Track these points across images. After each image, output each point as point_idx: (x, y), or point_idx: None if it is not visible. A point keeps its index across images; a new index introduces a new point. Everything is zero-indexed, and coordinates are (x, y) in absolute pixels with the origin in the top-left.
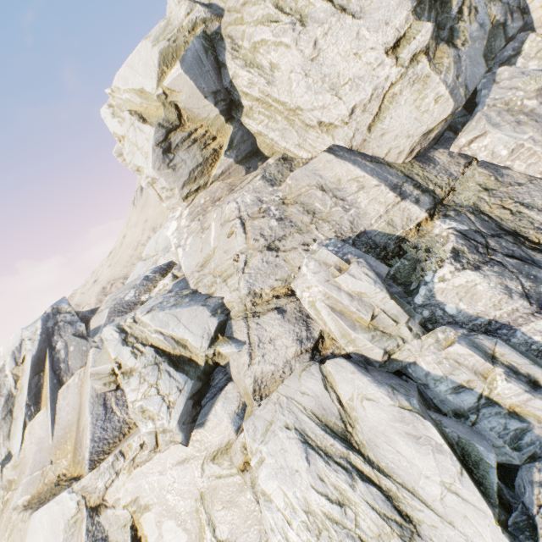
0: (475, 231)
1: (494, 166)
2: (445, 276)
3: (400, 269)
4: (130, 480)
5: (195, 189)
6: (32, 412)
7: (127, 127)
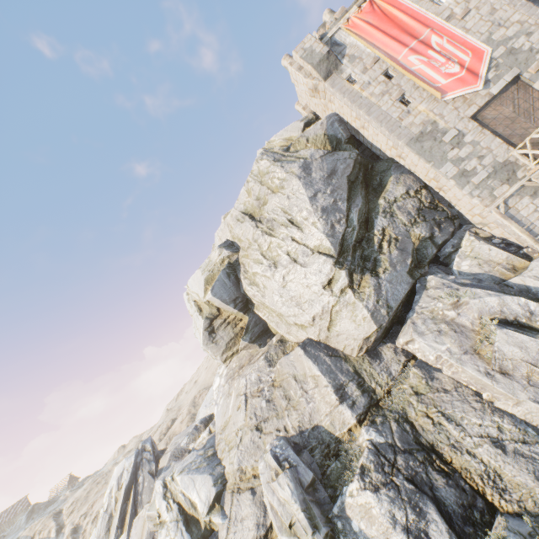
0: (390, 444)
1: (429, 366)
2: (353, 491)
3: (333, 470)
4: None
5: (230, 354)
6: (119, 533)
7: (193, 311)
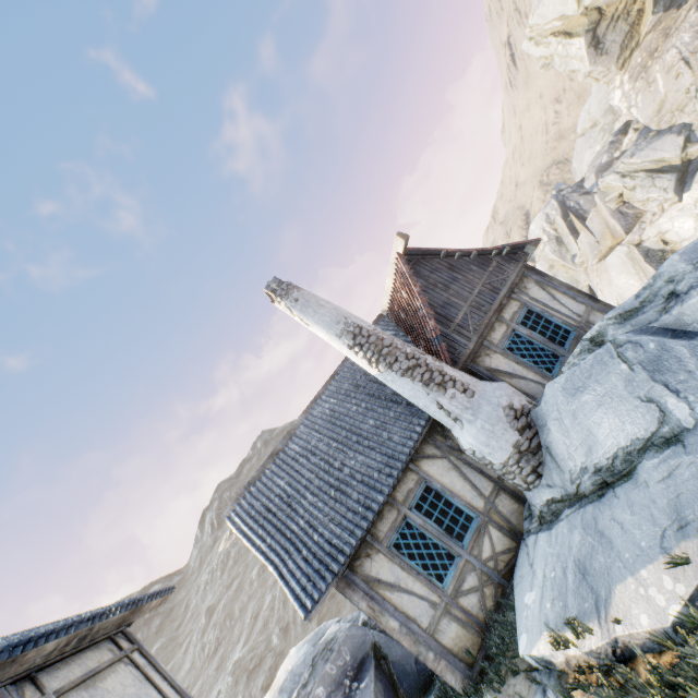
0: None
1: None
2: None
3: None
4: (652, 228)
5: (627, 55)
6: (575, 237)
7: (553, 48)
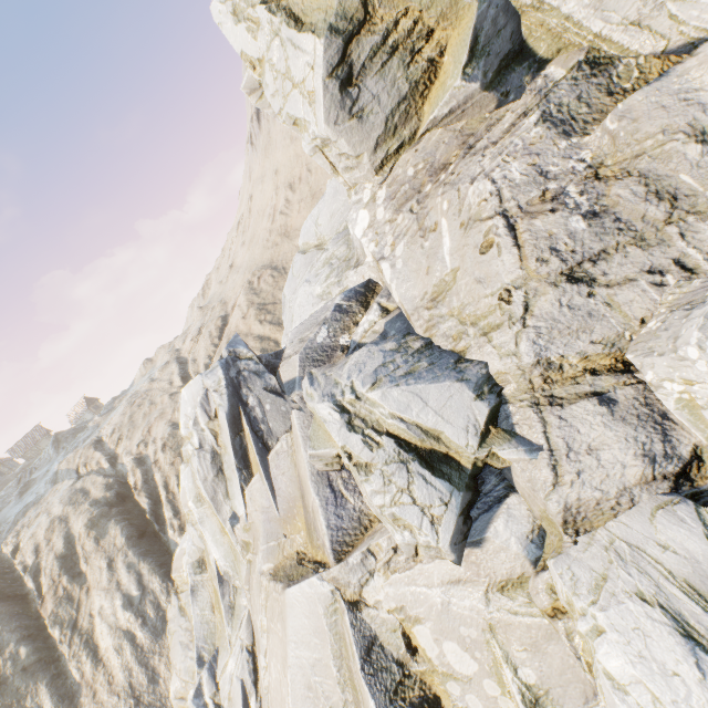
0: None
1: None
2: None
3: None
4: (389, 585)
5: (394, 149)
6: (245, 476)
7: (266, 40)
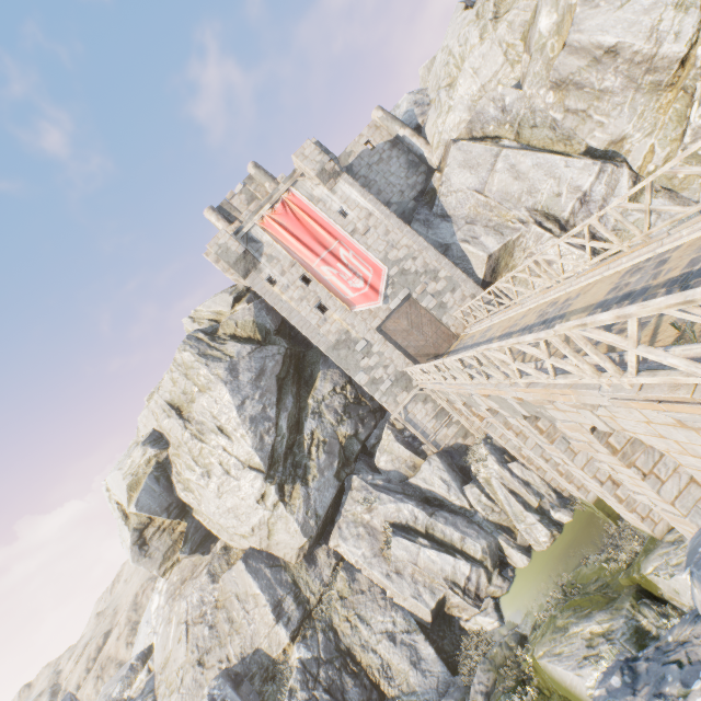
0: (315, 658)
1: (353, 567)
2: None
3: (271, 695)
4: None
5: (170, 565)
6: None
7: (117, 516)
